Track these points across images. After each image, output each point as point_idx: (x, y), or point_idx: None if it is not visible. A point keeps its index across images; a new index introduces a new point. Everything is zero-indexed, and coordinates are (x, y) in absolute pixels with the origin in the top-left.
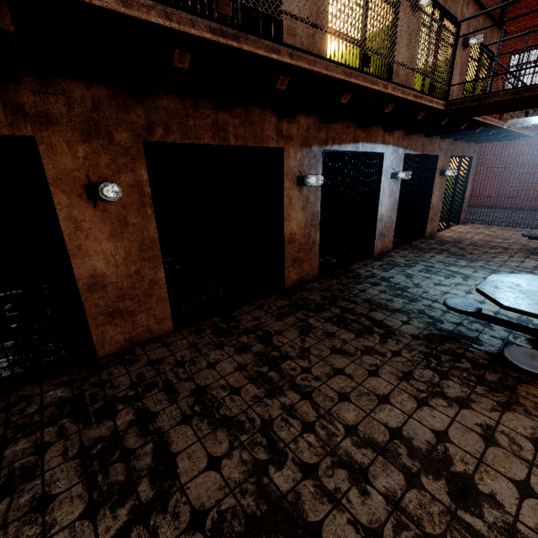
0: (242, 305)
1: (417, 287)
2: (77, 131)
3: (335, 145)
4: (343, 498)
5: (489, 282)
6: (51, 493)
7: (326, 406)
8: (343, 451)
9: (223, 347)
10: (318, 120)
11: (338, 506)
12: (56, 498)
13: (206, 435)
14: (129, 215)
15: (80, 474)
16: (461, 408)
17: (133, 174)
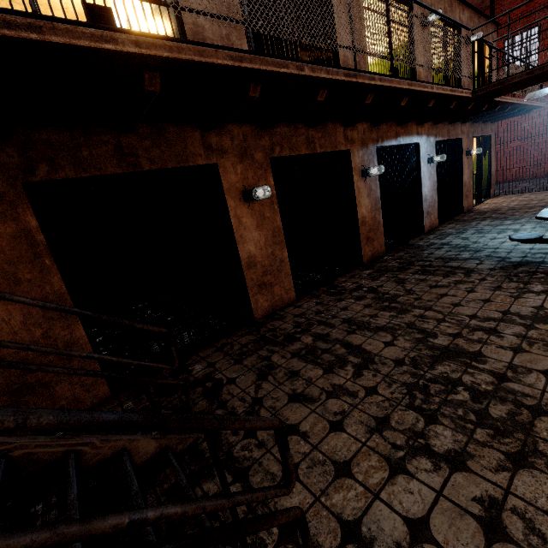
0: (336, 278)
1: (476, 243)
2: (236, 156)
3: (384, 141)
4: (487, 341)
5: (544, 212)
6: (294, 370)
7: (447, 311)
8: (473, 325)
9: (343, 300)
10: (369, 125)
11: (486, 344)
12: (300, 371)
13: (372, 335)
14: (265, 211)
15: (304, 362)
16: (547, 294)
17: (265, 181)
